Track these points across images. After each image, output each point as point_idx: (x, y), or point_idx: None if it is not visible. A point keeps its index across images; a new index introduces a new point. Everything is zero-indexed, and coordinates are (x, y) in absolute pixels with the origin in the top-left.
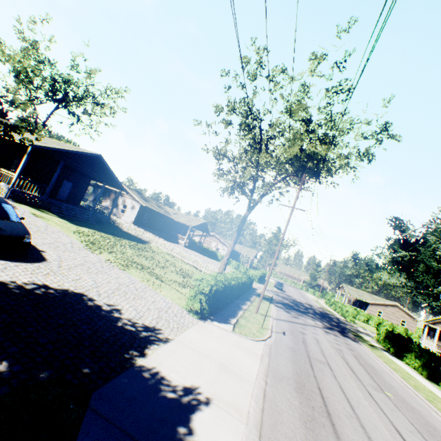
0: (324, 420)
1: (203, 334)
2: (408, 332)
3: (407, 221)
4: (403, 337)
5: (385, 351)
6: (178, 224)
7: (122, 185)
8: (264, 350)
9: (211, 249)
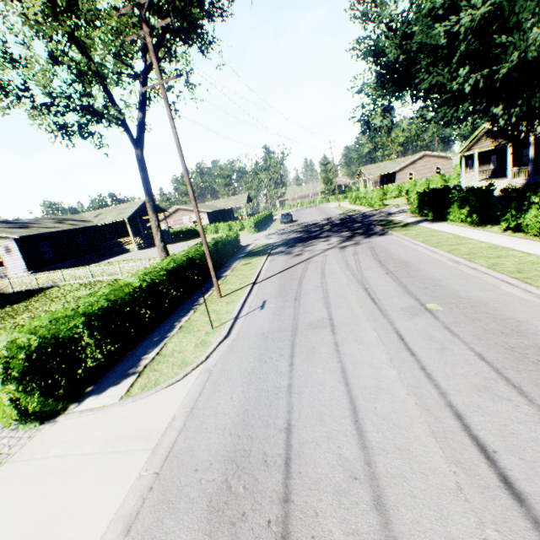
0: None
1: (5, 487)
2: (446, 177)
3: None
4: (438, 192)
5: (423, 222)
6: (116, 227)
7: None
8: (188, 397)
9: (186, 227)
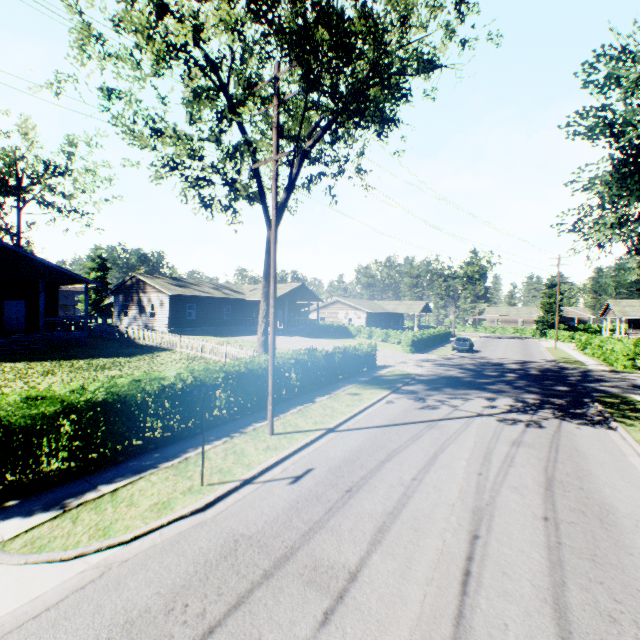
0: None
1: None
2: None
3: (633, 32)
4: None
5: None
6: None
7: (138, 276)
8: (27, 606)
9: (338, 323)
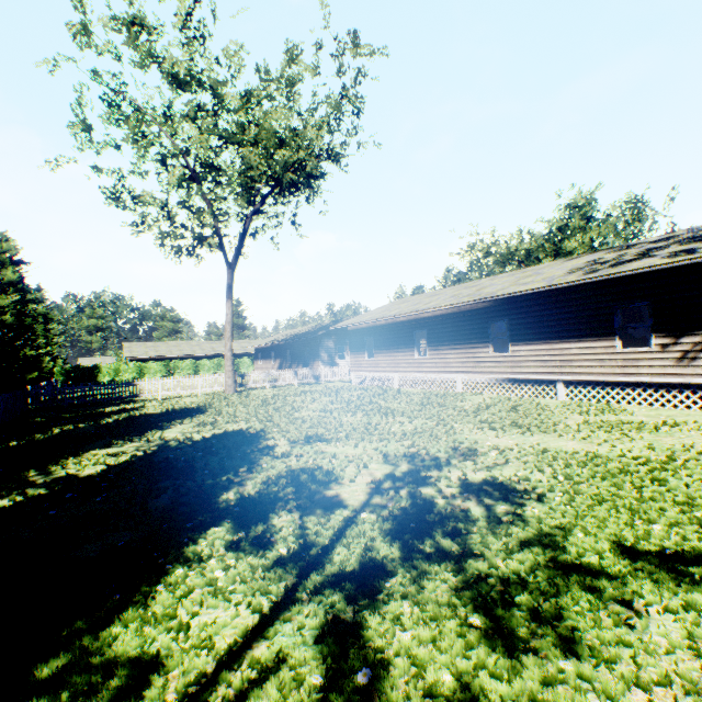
0: None
1: None
2: None
3: None
4: None
5: None
6: None
7: None
8: None
9: None
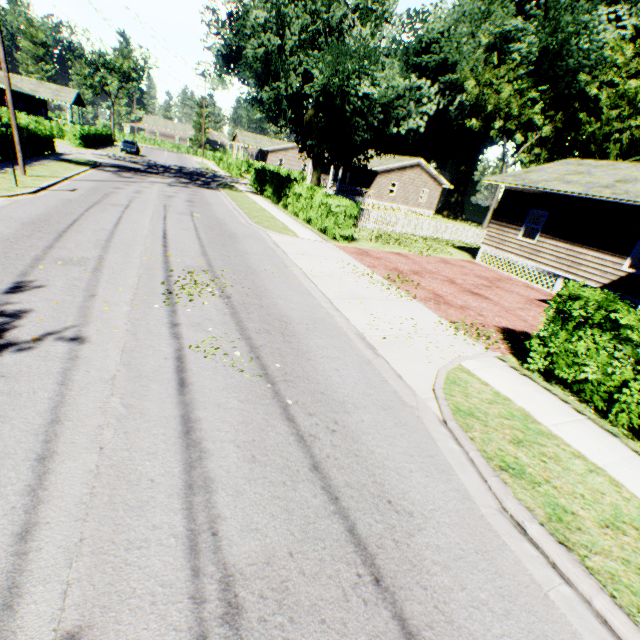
0: (50, 236)
1: None
2: (305, 176)
3: None
4: (265, 172)
5: (250, 193)
6: None
7: None
8: None
9: None
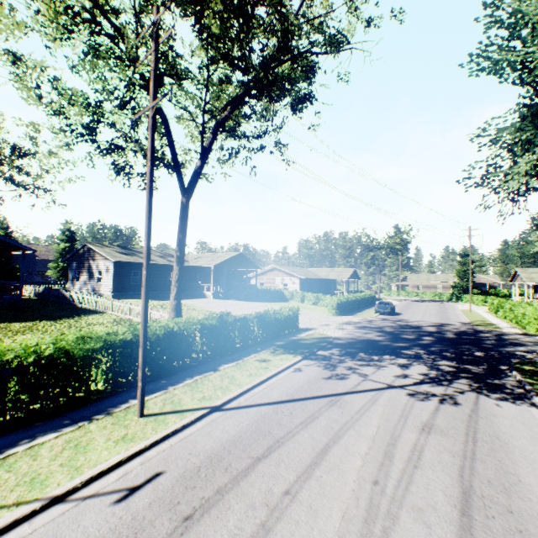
0: None
1: None
2: None
3: None
4: None
5: None
6: (209, 271)
7: (88, 245)
8: None
9: (275, 288)
